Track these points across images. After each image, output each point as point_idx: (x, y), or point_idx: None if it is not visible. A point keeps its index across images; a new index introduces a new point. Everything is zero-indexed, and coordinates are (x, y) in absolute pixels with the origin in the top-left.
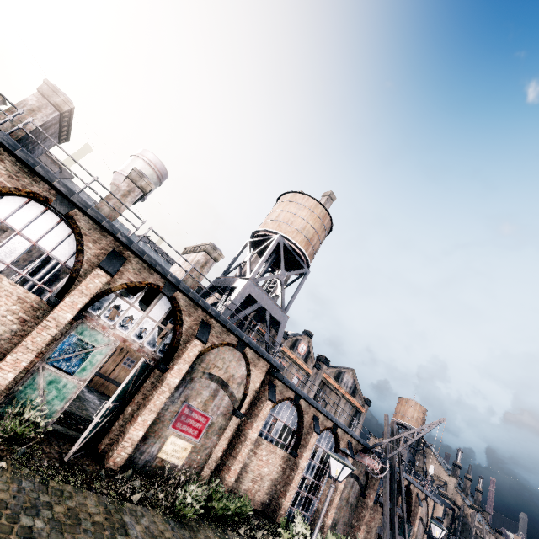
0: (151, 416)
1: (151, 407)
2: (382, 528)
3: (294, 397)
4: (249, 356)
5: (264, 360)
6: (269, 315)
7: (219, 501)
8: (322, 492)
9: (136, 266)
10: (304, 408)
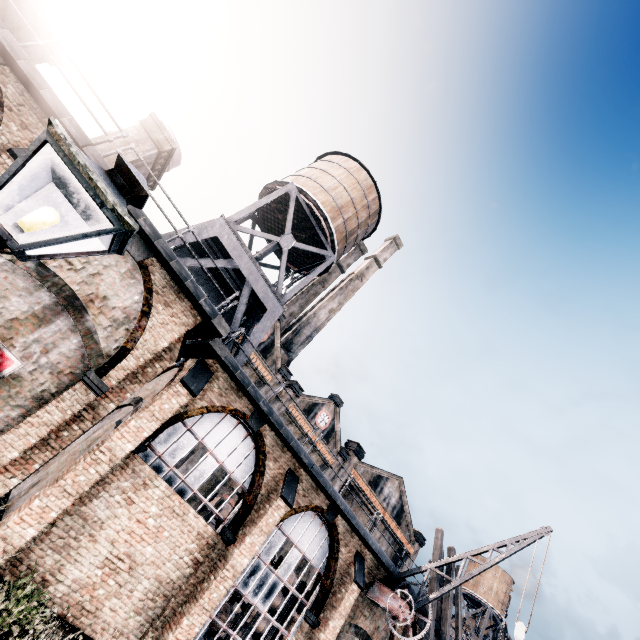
0: None
1: None
2: None
3: (250, 415)
4: (157, 279)
5: (190, 304)
6: (250, 290)
7: None
8: None
9: None
10: (270, 446)
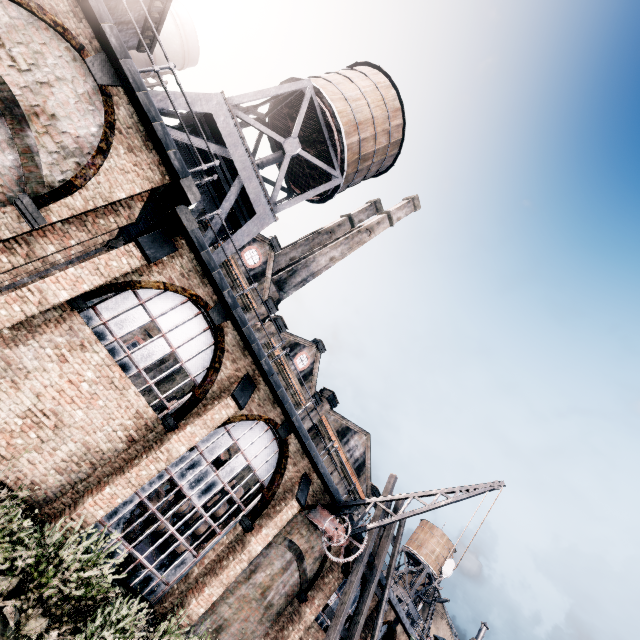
0: None
1: None
2: None
3: (213, 306)
4: (121, 116)
5: (158, 158)
6: (240, 187)
7: None
8: (213, 546)
9: None
10: (230, 345)
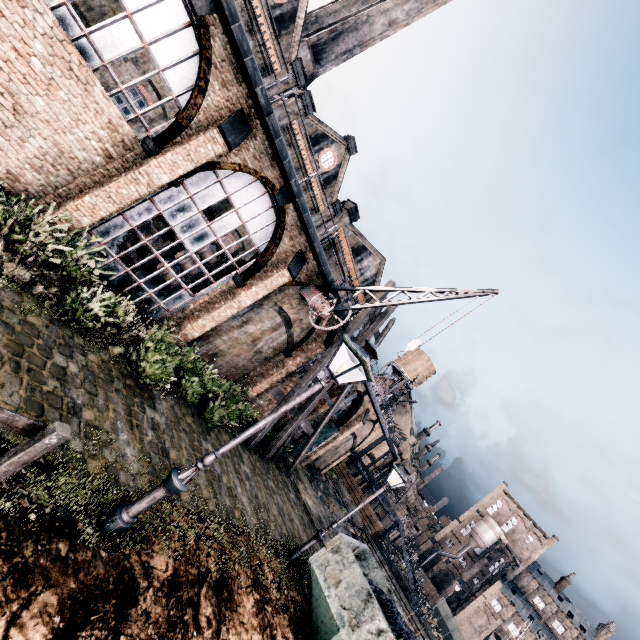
0: None
1: None
2: (285, 396)
3: None
4: None
5: None
6: None
7: None
8: (208, 292)
9: None
10: (219, 57)
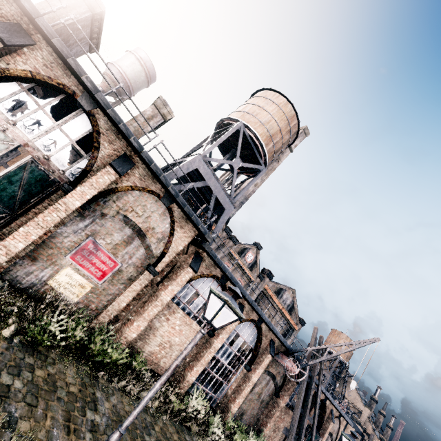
0: (37, 231)
1: (38, 220)
2: (289, 430)
3: (221, 277)
4: (176, 215)
5: (192, 225)
6: (215, 198)
7: (97, 343)
8: (234, 379)
9: (47, 57)
10: None
